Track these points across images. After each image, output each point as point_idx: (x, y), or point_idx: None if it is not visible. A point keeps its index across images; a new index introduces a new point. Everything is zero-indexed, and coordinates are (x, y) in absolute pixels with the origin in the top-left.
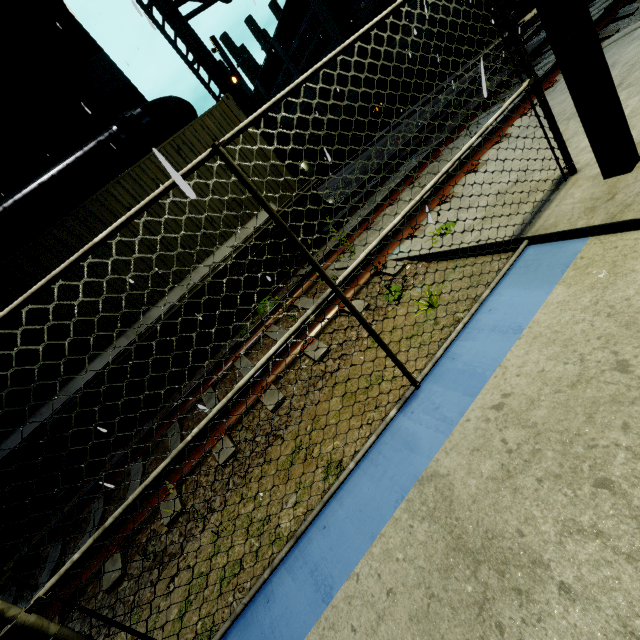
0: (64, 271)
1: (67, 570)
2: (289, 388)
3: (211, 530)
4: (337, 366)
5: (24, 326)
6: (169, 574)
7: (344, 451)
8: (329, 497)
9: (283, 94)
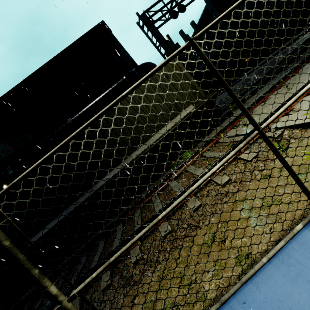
0: (106, 110)
1: (89, 282)
2: (203, 199)
3: (158, 275)
4: (237, 190)
5: (85, 139)
6: (133, 293)
7: (252, 247)
8: (246, 279)
9: (234, 6)
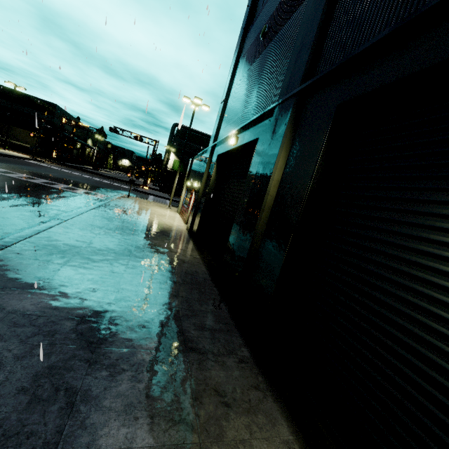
0: None
1: None
2: None
3: None
4: None
5: None
6: None
7: None
8: None
9: None
